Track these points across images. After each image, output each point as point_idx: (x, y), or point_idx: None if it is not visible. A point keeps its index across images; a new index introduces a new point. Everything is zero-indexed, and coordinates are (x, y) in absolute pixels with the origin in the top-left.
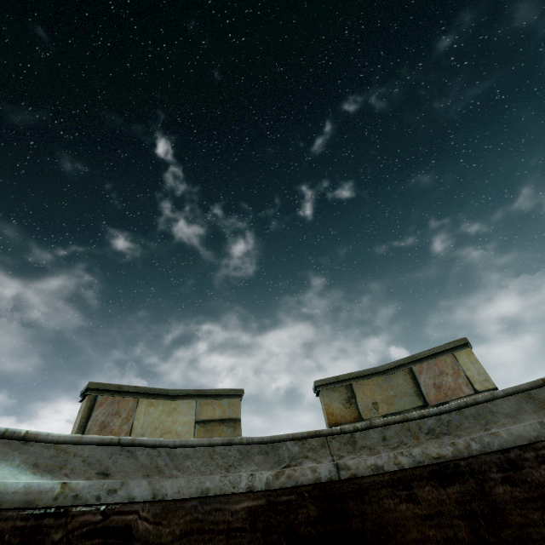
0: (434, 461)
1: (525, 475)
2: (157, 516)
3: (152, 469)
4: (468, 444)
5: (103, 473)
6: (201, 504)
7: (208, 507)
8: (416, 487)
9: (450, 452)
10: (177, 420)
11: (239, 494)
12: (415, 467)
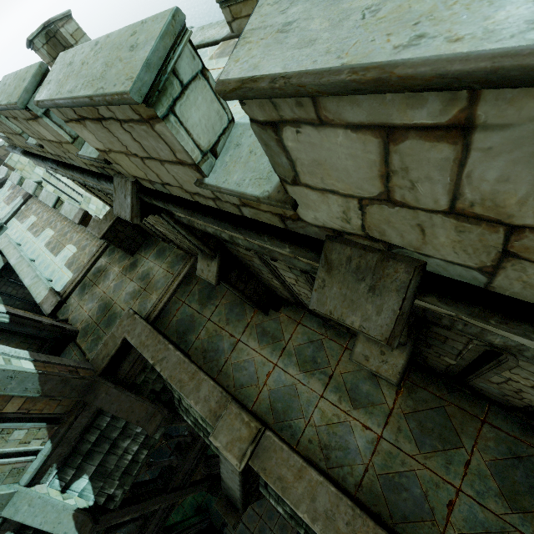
0: None
1: None
2: (5, 181)
3: (2, 179)
4: None
5: (1, 181)
6: (6, 180)
7: (6, 179)
8: None
9: None
10: (3, 151)
11: (7, 179)
12: None
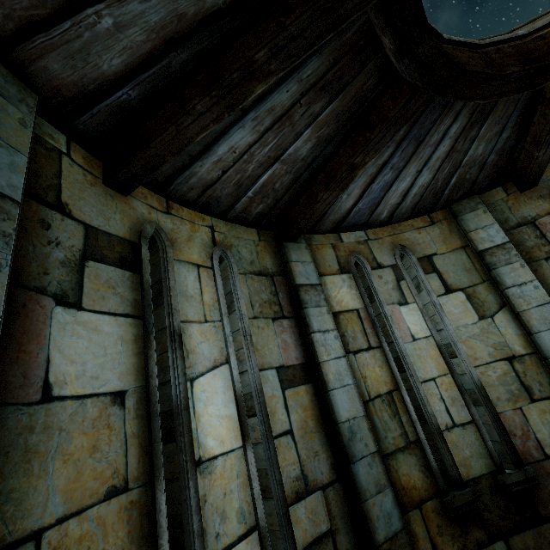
0: (471, 42)
1: (504, 51)
2: None
3: None
4: (484, 40)
5: None
6: None
7: None
8: (463, 51)
9: (477, 41)
10: None
11: None
12: (463, 43)
